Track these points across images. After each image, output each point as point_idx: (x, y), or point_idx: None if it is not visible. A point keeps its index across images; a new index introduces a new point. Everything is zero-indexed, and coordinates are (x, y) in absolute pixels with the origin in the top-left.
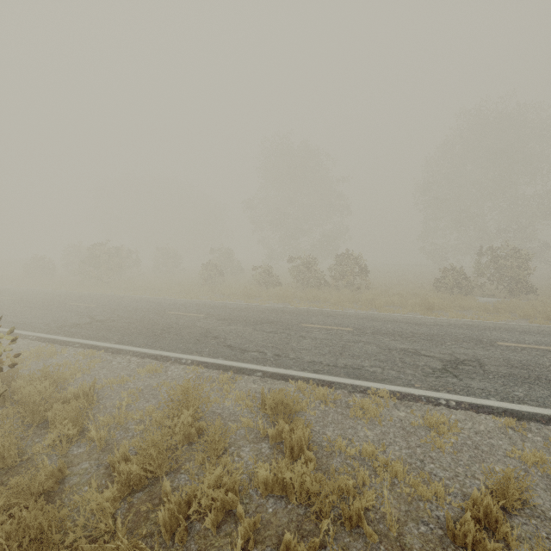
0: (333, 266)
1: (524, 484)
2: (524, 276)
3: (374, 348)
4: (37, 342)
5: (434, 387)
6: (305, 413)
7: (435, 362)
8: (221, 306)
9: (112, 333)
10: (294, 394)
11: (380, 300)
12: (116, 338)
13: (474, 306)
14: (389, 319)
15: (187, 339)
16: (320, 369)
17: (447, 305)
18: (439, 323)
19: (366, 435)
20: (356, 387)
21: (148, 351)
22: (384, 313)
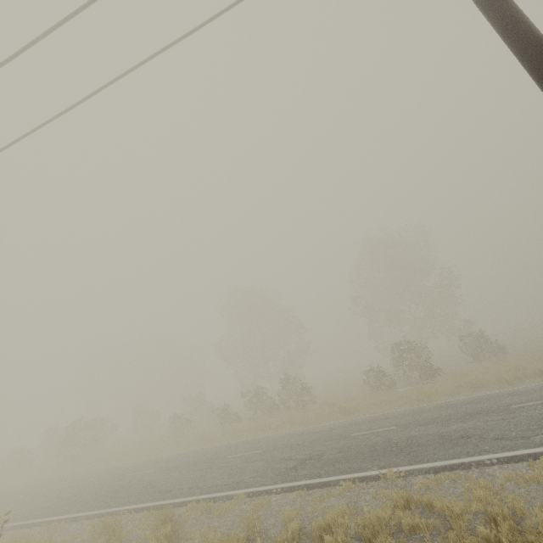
0: (280, 390)
1: (257, 520)
2: (422, 362)
3: (262, 463)
4: (12, 530)
5: (276, 482)
6: (186, 523)
7: (293, 462)
8: (175, 457)
9: (74, 506)
10: (187, 513)
11: (311, 414)
12: (76, 509)
13: (385, 400)
14: (300, 433)
15: (131, 494)
16: (213, 490)
17: (362, 405)
18: (334, 426)
19: (213, 525)
20: (229, 496)
21: (98, 512)
22: (304, 428)
